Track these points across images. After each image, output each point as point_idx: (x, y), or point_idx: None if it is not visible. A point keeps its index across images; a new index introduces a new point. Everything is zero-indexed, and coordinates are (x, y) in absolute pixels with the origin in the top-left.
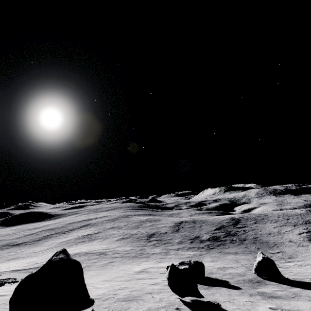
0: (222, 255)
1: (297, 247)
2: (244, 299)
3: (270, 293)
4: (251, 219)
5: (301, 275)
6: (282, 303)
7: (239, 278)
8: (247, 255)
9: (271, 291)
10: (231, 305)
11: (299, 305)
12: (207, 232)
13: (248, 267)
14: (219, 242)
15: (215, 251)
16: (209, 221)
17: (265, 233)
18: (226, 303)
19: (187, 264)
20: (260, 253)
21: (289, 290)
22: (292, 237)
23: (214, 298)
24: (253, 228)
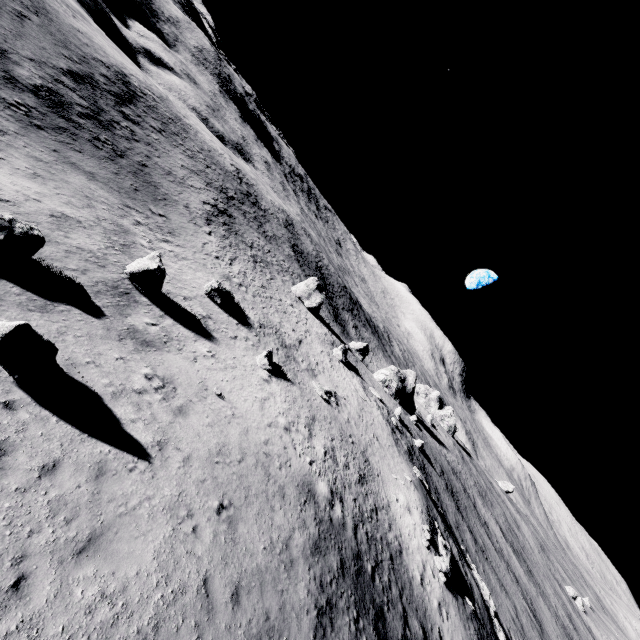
0: (60, 164)
1: (188, 222)
2: (113, 352)
3: (143, 333)
4: (159, 118)
5: (176, 287)
6: (157, 362)
7: (98, 276)
8: (112, 194)
9: (144, 327)
10: (100, 375)
11: (172, 364)
12: (40, 62)
13: (110, 236)
14: (64, 121)
15: (43, 141)
16: (57, 26)
17: (164, 166)
18: (91, 370)
19: (2, 228)
20: (157, 257)
21: (163, 323)
22: (194, 202)
23: (68, 351)
24: (151, 140)
